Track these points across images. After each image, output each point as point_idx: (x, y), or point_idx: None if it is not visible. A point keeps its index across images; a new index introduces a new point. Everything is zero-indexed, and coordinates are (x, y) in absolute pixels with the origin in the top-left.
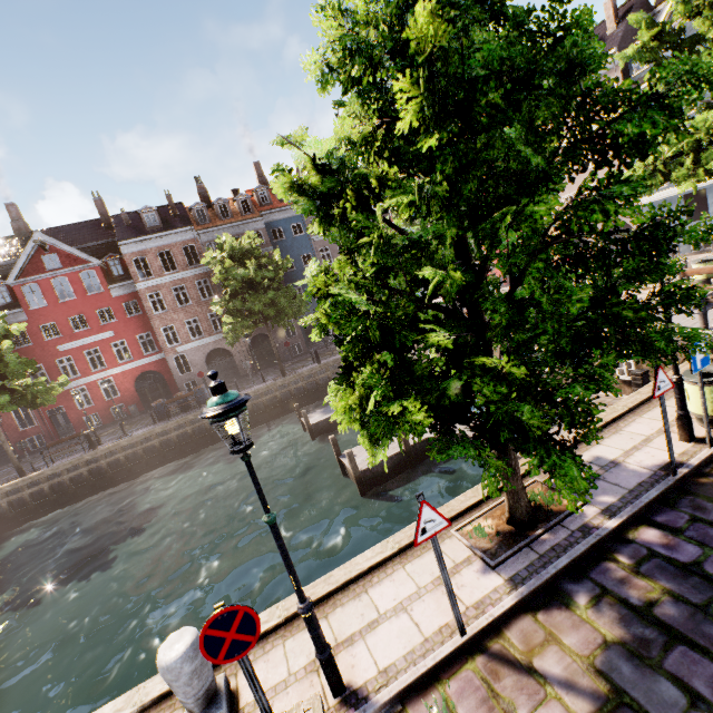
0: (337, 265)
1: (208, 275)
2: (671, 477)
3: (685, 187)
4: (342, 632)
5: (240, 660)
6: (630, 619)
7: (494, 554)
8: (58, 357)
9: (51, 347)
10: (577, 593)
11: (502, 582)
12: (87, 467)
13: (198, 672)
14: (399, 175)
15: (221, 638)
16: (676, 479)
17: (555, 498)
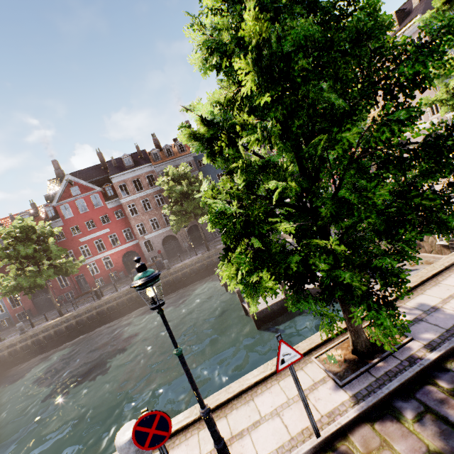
0: (221, 182)
1: (161, 191)
2: None
3: None
4: (236, 428)
5: (159, 447)
6: (448, 434)
7: (342, 376)
8: (80, 245)
9: (76, 239)
10: (405, 409)
11: (348, 397)
12: (96, 310)
13: (140, 451)
14: (255, 121)
15: (146, 433)
16: None
17: None
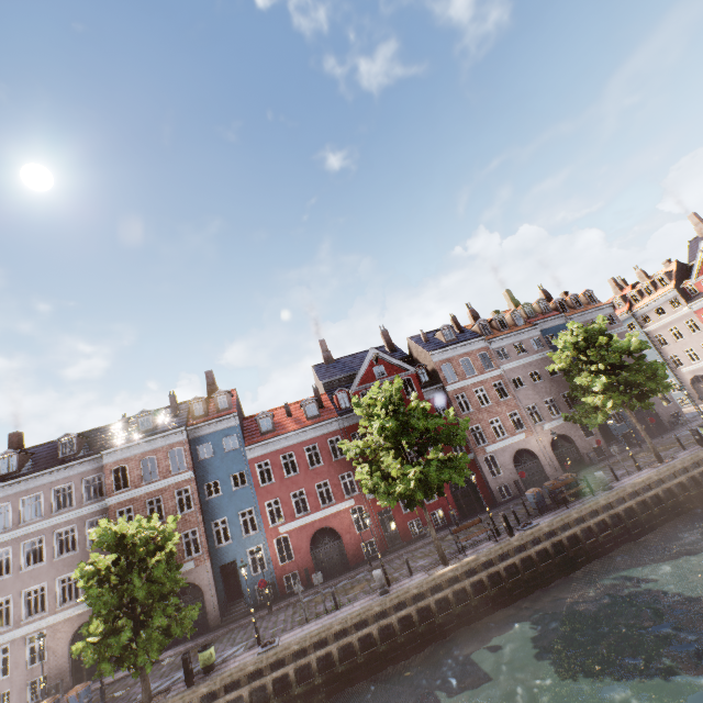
0: None
1: (502, 377)
2: None
3: None
4: None
5: None
6: None
7: None
8: None
9: None
10: None
11: None
12: (517, 555)
13: None
14: None
15: None
16: None
17: None
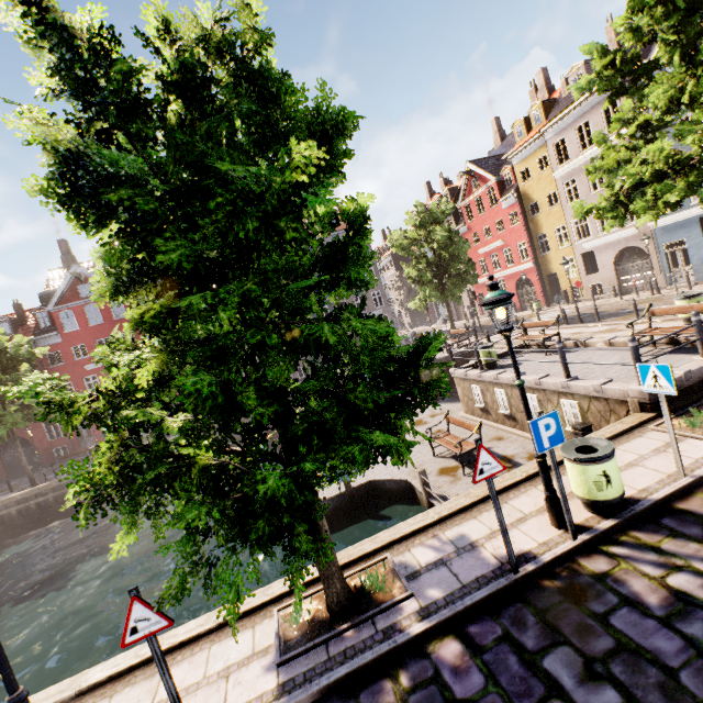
0: None
1: None
2: (511, 574)
3: (644, 220)
4: None
5: None
6: None
7: (290, 647)
8: (85, 375)
9: (80, 366)
10: None
11: (274, 686)
12: None
13: None
14: None
15: None
16: (515, 578)
17: (389, 583)
